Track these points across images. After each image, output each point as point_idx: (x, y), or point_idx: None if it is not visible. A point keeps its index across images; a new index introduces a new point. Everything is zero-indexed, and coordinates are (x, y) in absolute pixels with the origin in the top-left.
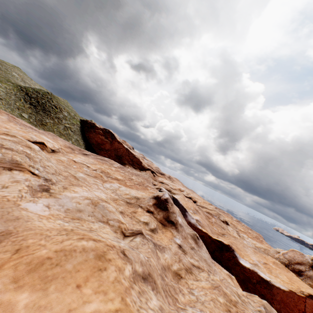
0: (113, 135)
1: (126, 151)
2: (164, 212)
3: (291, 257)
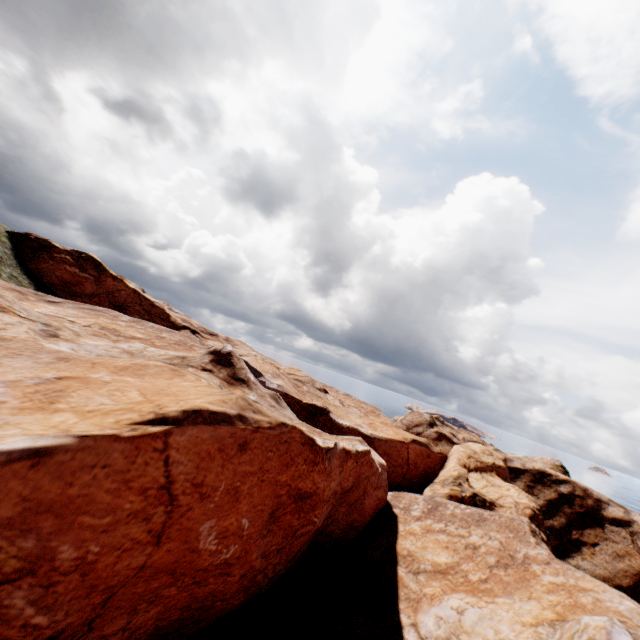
0: (100, 264)
1: (135, 296)
2: (228, 370)
3: (409, 420)
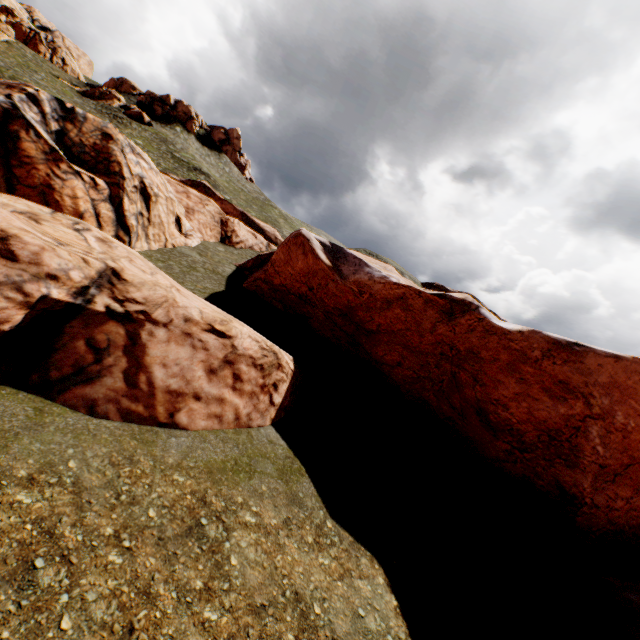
0: (478, 300)
1: None
2: None
3: None
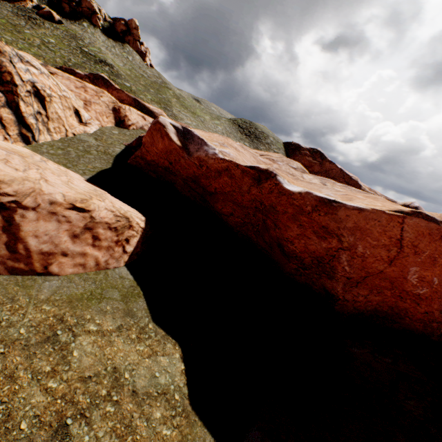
0: (322, 154)
1: (340, 173)
2: None
3: None
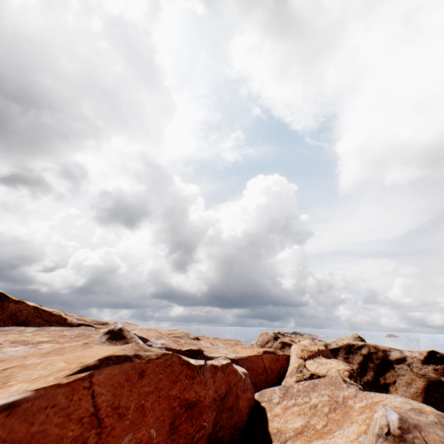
0: (3, 294)
1: (36, 311)
2: (122, 341)
3: (261, 340)
